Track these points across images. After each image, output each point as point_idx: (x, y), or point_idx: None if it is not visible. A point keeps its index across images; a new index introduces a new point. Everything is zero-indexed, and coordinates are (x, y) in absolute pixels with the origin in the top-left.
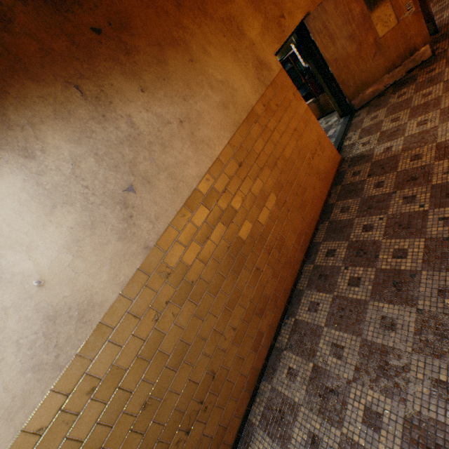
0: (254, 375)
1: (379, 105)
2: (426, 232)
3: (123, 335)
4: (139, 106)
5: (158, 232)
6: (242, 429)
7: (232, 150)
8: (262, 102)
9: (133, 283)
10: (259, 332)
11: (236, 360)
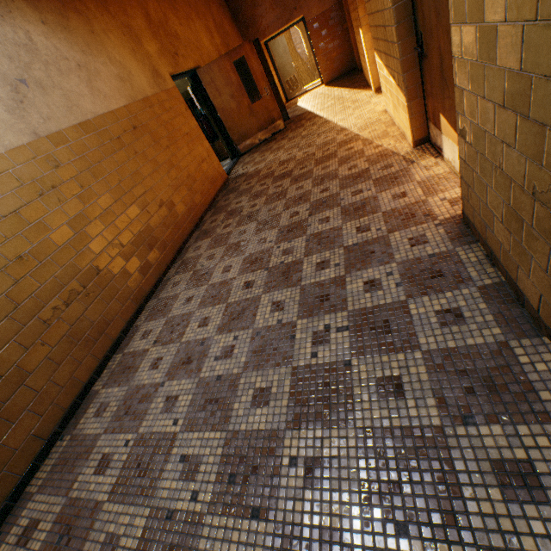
0: (141, 294)
1: (256, 151)
2: (268, 194)
3: (3, 188)
4: (40, 32)
5: (49, 129)
6: (127, 332)
7: (128, 114)
8: (157, 98)
9: (19, 152)
10: (148, 261)
11: (124, 272)
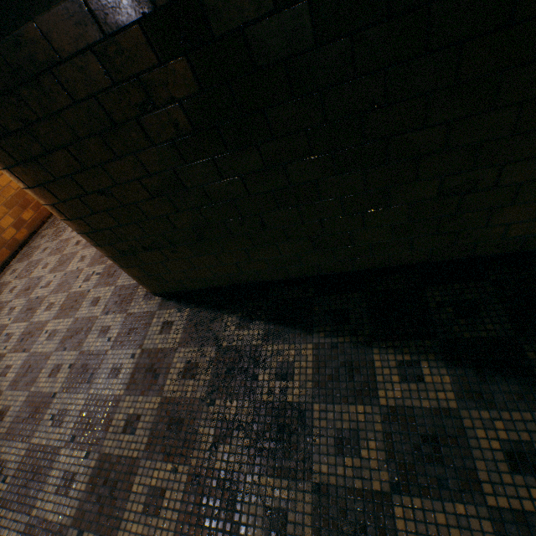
0: (16, 243)
1: None
2: None
3: None
4: None
5: None
6: (3, 269)
7: None
8: None
9: None
10: (21, 219)
11: None
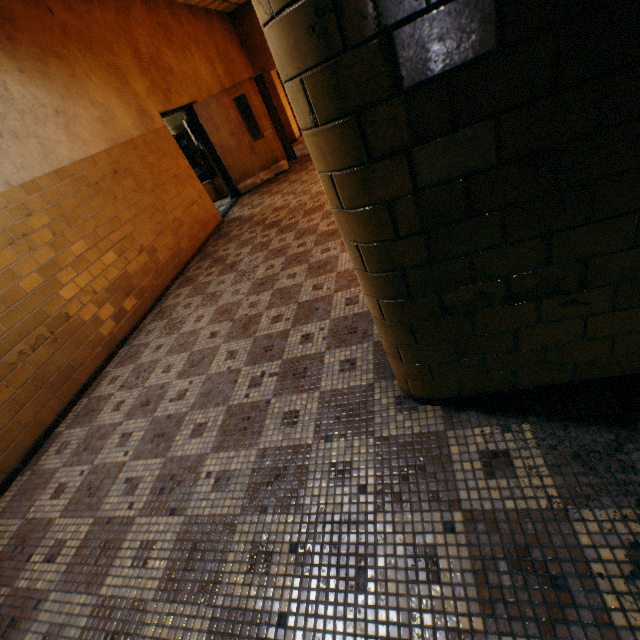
0: (114, 341)
1: (257, 192)
2: (254, 243)
3: None
4: (17, 81)
5: (23, 178)
6: (96, 378)
7: (109, 158)
8: (144, 140)
9: None
10: (123, 308)
11: (95, 319)
